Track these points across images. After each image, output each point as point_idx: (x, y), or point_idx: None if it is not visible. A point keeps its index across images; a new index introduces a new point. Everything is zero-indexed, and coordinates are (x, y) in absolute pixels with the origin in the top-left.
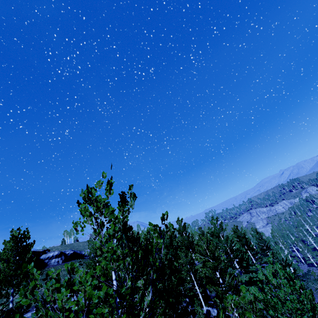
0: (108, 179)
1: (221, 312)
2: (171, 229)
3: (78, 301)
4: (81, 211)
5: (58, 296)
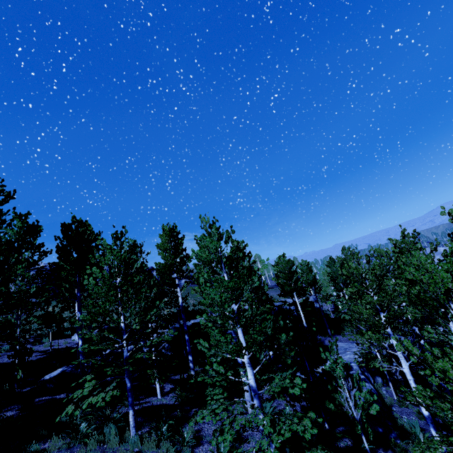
0: None
1: None
2: None
3: None
4: None
5: None
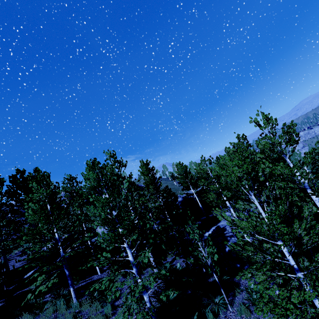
0: (262, 112)
1: (316, 143)
2: (295, 125)
3: (280, 141)
4: (263, 123)
5: (275, 140)
